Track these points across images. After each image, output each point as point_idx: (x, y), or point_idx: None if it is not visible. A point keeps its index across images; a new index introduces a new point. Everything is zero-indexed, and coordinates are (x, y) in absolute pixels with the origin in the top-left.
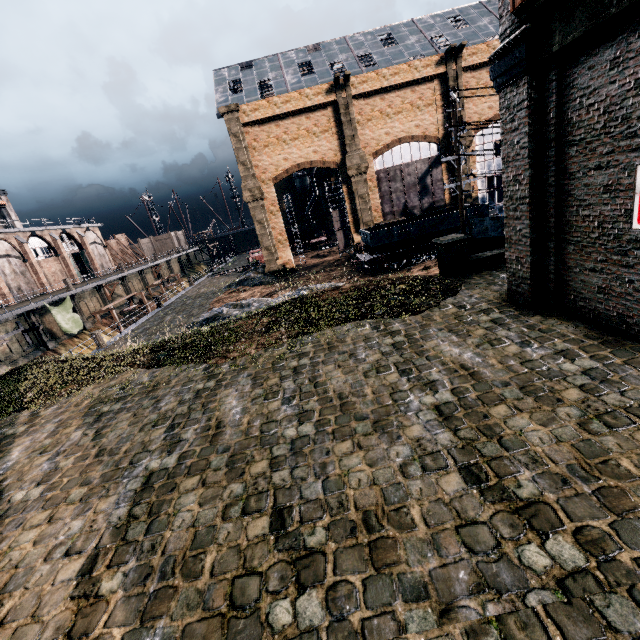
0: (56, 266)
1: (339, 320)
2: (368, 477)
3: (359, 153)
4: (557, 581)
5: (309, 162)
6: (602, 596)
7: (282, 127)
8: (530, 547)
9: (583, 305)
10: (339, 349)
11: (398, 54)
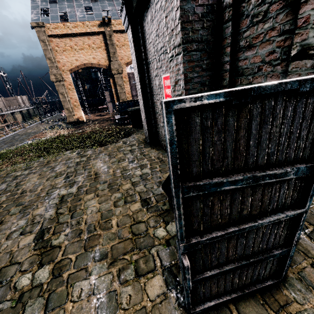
0: None
1: (65, 149)
2: None
3: (118, 62)
4: (21, 294)
5: (90, 63)
6: (34, 299)
7: (73, 41)
8: (28, 275)
9: (162, 143)
10: (50, 165)
11: None
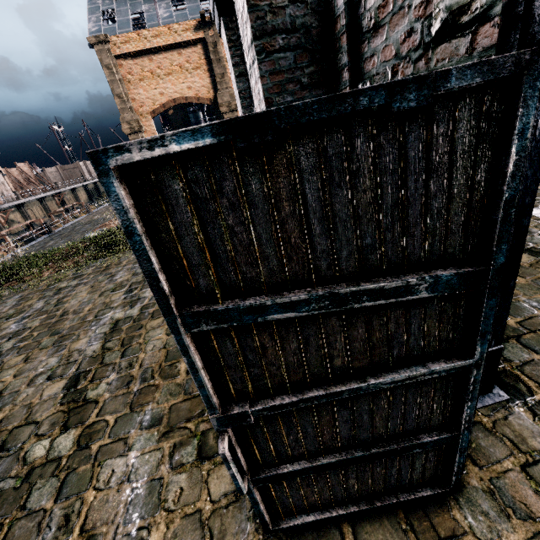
0: None
1: None
2: (2, 387)
3: (229, 91)
4: (31, 470)
5: (184, 97)
6: (46, 480)
7: (155, 61)
8: (45, 441)
9: None
10: (109, 271)
11: None
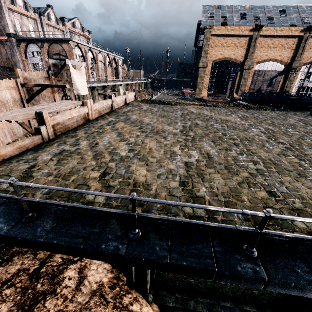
0: (110, 71)
1: (258, 109)
2: (287, 122)
3: (252, 60)
4: None
5: (230, 58)
6: None
7: (225, 40)
8: None
9: None
10: (264, 113)
11: (285, 21)
